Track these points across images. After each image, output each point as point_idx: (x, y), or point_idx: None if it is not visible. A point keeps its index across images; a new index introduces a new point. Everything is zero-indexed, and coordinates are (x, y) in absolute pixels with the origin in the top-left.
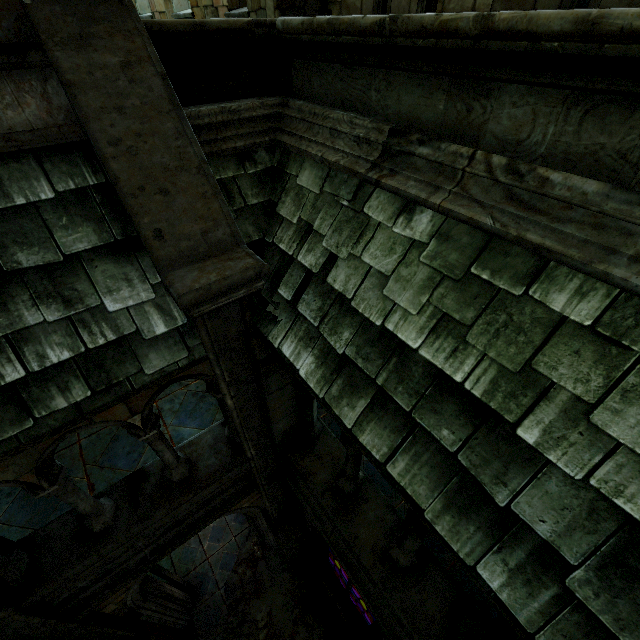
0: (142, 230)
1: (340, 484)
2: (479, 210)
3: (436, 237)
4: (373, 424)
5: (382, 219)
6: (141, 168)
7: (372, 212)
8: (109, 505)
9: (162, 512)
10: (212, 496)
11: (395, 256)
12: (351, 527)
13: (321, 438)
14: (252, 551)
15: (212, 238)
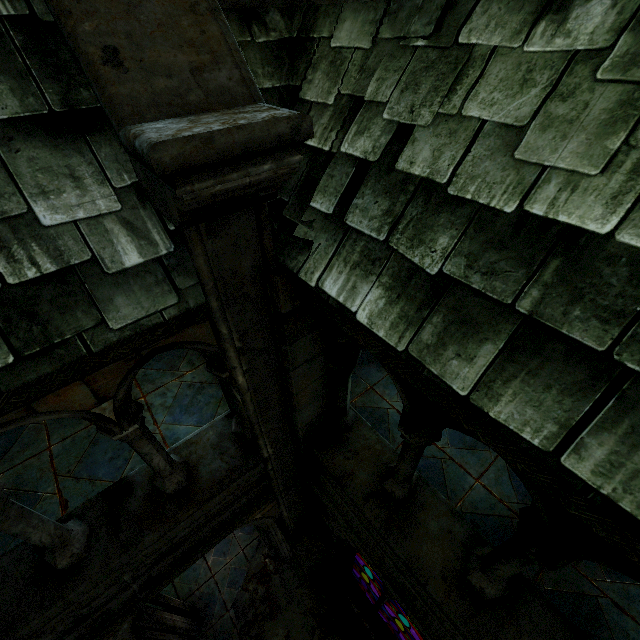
0: (80, 43)
1: (388, 487)
2: None
3: (631, 28)
4: (518, 383)
5: (499, 40)
6: None
7: (477, 36)
8: (79, 531)
9: (153, 536)
10: (218, 509)
11: (535, 90)
12: (409, 544)
13: (354, 429)
14: (263, 565)
15: (210, 82)
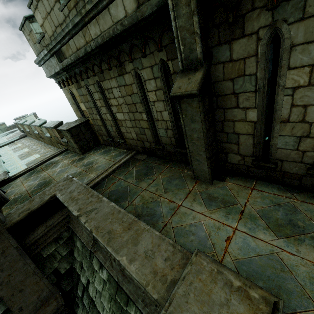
0: (14, 311)
1: None
2: (115, 273)
3: (108, 281)
4: None
5: (97, 269)
6: (11, 287)
7: (94, 265)
8: None
9: None
10: None
11: (101, 285)
12: None
13: None
14: None
15: (42, 297)
